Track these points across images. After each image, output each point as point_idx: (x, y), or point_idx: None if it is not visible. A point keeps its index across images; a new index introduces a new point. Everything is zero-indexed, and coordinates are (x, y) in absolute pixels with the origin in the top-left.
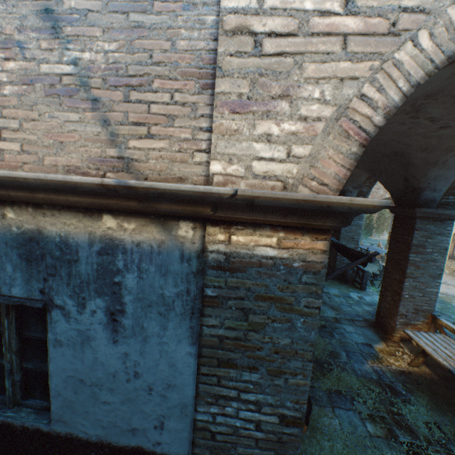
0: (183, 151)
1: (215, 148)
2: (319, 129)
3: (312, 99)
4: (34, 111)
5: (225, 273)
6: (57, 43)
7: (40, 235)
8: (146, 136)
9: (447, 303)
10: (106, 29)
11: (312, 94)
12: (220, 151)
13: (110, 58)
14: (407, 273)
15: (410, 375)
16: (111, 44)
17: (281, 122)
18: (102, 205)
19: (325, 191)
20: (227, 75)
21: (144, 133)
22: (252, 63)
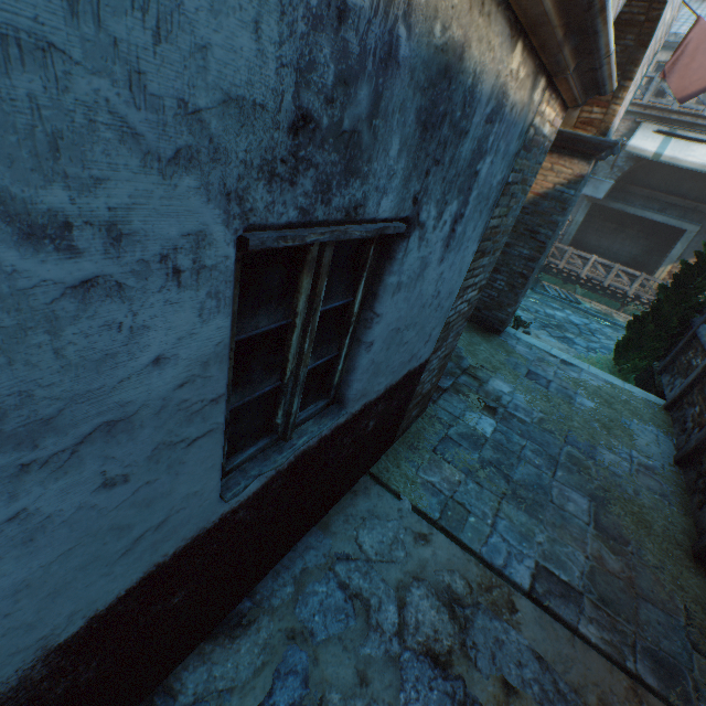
0: None
1: None
2: None
3: None
4: None
5: (525, 154)
6: None
7: (458, 65)
8: None
9: None
10: None
11: None
12: None
13: None
14: None
15: None
16: None
17: None
18: (545, 23)
19: None
20: None
21: None
22: None
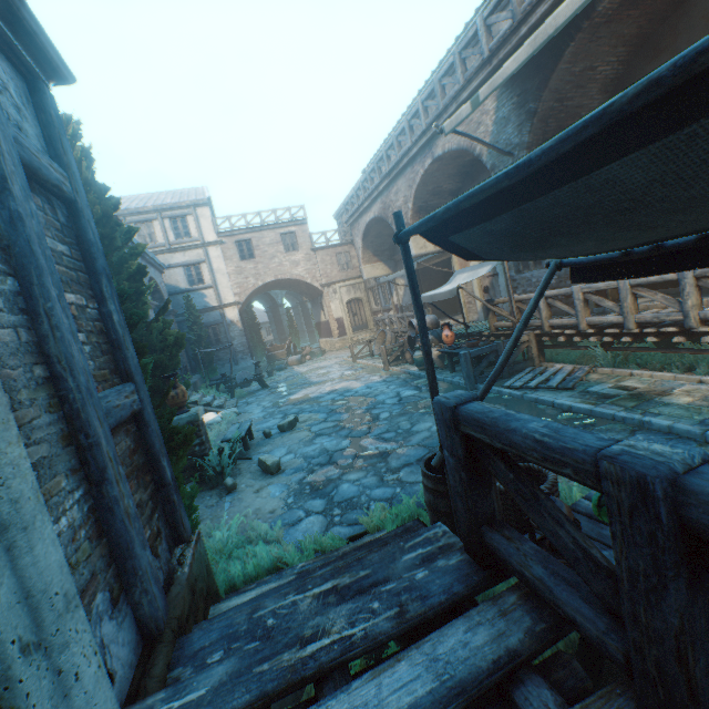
0: None
1: None
2: None
3: None
4: None
5: None
6: None
7: None
8: None
9: (301, 376)
10: None
11: None
12: None
13: None
14: None
15: None
16: None
17: None
18: None
19: None
20: None
21: None
22: None
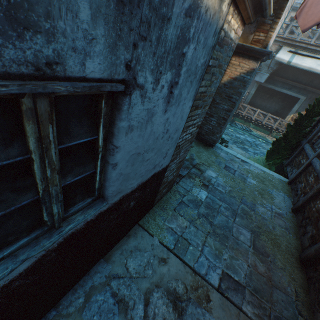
0: None
1: None
2: None
3: None
4: None
5: (219, 48)
6: None
7: None
8: None
9: None
10: None
11: None
12: None
13: None
14: None
15: None
16: None
17: None
18: None
19: None
20: None
21: None
22: None
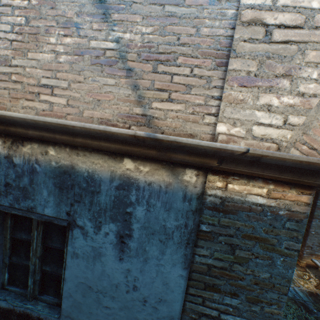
0: (195, 113)
1: (222, 113)
2: (314, 103)
3: (310, 79)
4: (80, 75)
5: (218, 213)
6: (105, 25)
7: (72, 170)
8: (166, 100)
9: None
10: (145, 16)
11: (310, 75)
12: (226, 115)
13: (145, 39)
14: (315, 215)
15: (318, 297)
16: (147, 28)
17: (281, 96)
18: (127, 151)
19: (314, 154)
20: (239, 56)
21: (165, 97)
22: (262, 48)
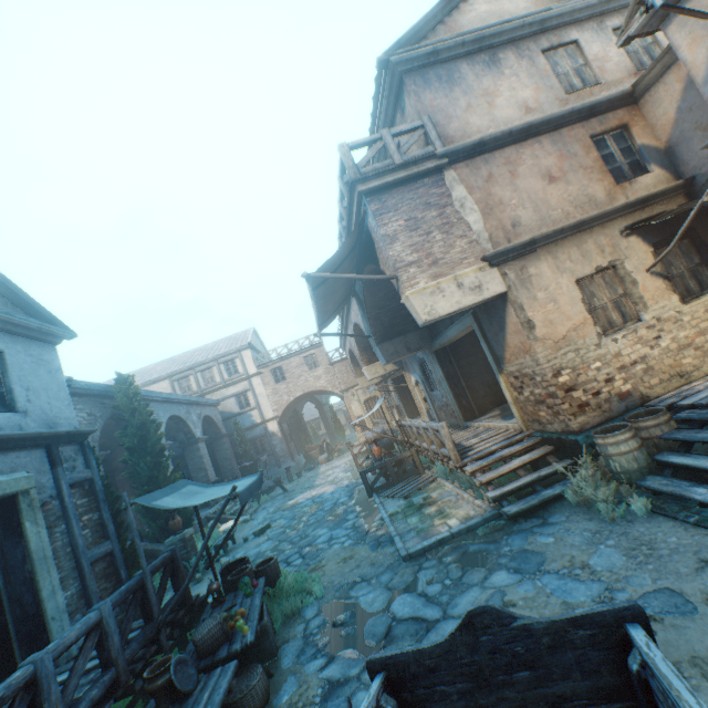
0: None
1: None
2: None
3: None
4: None
5: None
6: None
7: None
8: None
9: (315, 477)
10: None
11: None
12: None
13: None
14: None
15: None
16: None
17: None
18: None
19: None
20: None
21: None
22: None
